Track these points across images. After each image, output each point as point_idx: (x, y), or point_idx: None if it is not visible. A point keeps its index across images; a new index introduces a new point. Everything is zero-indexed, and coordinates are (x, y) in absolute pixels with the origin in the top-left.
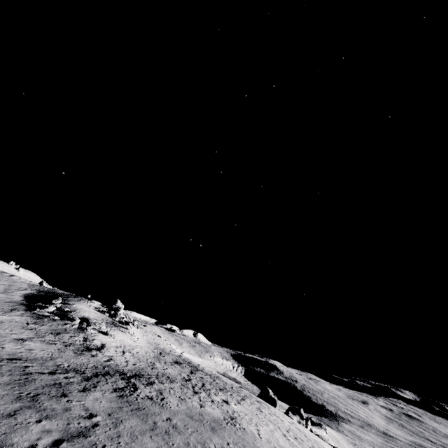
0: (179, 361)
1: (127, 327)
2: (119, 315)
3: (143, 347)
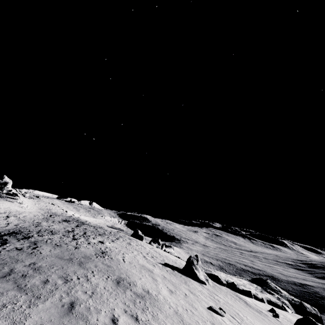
0: (68, 220)
1: (15, 198)
2: (6, 188)
3: (32, 212)
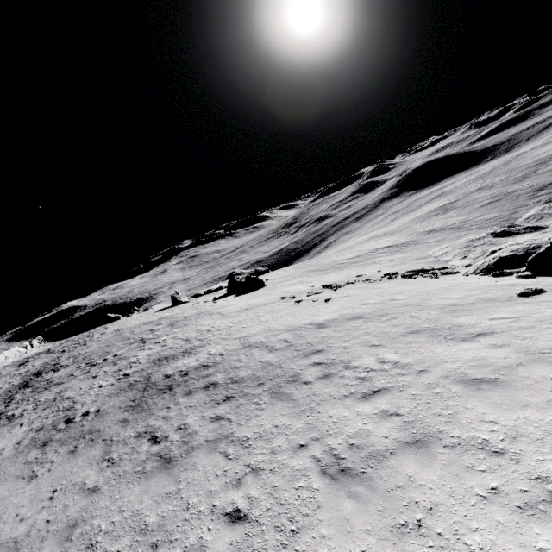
0: (21, 363)
1: None
2: None
3: None
